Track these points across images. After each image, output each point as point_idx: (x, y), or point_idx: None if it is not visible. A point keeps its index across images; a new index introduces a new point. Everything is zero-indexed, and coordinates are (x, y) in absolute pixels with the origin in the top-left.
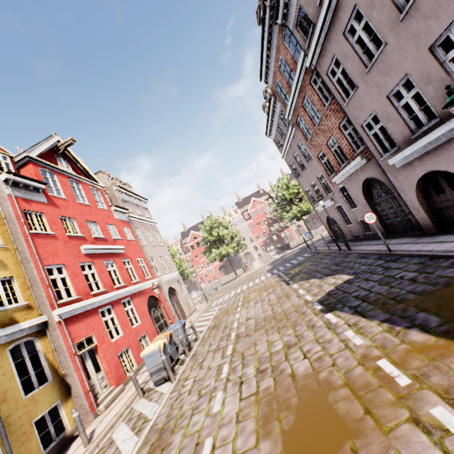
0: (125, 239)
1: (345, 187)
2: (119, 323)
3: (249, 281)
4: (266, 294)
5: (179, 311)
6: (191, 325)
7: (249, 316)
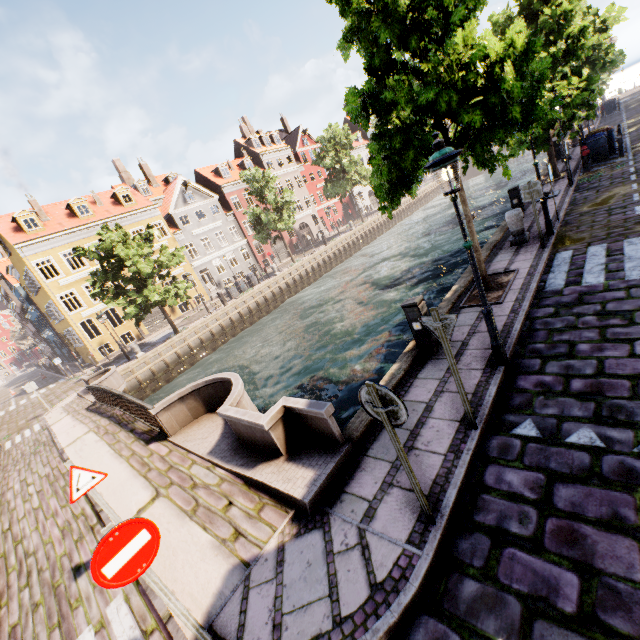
0: None
1: None
2: None
3: None
4: None
5: None
6: None
7: None
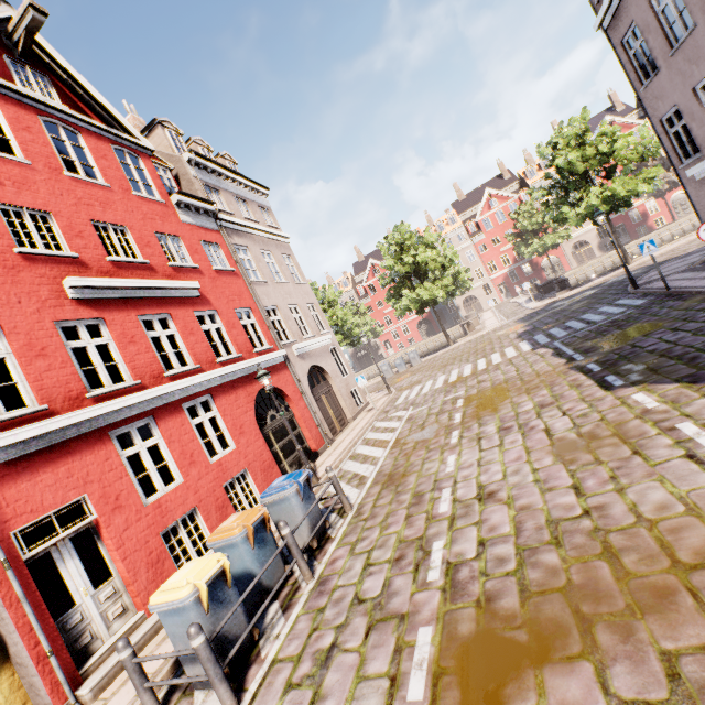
0: (207, 268)
1: None
2: (173, 456)
3: (476, 357)
4: (531, 405)
5: (331, 412)
6: (331, 478)
7: (487, 480)
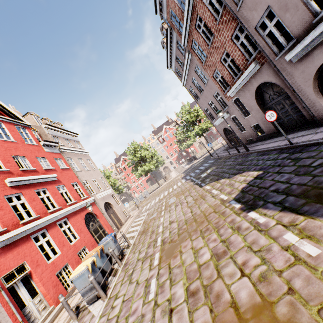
0: (58, 168)
1: (237, 100)
2: (56, 243)
3: (169, 188)
4: (183, 197)
5: (115, 220)
6: (122, 234)
7: (171, 219)
